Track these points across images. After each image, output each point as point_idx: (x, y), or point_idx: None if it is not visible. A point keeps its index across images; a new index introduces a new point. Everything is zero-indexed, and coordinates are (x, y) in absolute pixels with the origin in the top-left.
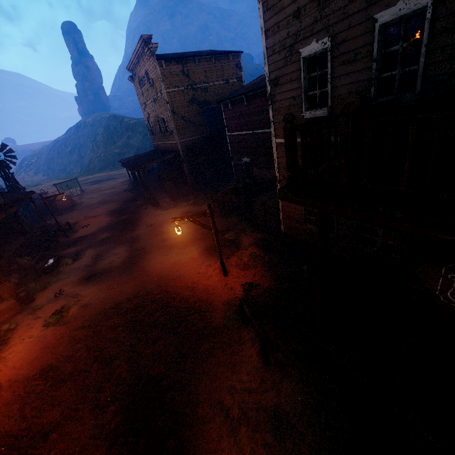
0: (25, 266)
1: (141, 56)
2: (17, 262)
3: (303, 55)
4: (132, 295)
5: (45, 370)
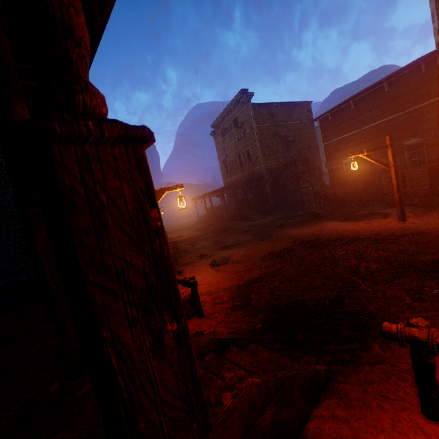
0: None
1: (232, 108)
2: None
3: None
4: (296, 243)
5: (256, 279)
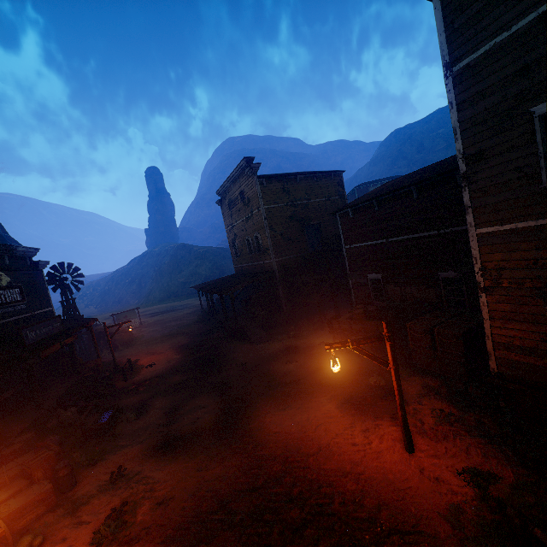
0: (67, 422)
1: (237, 178)
2: (57, 416)
3: (538, 112)
4: (245, 484)
5: None
